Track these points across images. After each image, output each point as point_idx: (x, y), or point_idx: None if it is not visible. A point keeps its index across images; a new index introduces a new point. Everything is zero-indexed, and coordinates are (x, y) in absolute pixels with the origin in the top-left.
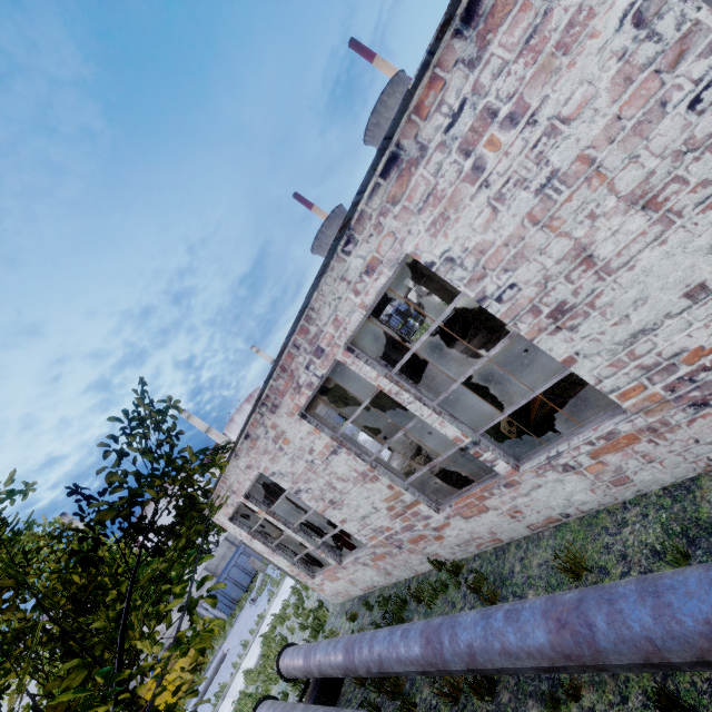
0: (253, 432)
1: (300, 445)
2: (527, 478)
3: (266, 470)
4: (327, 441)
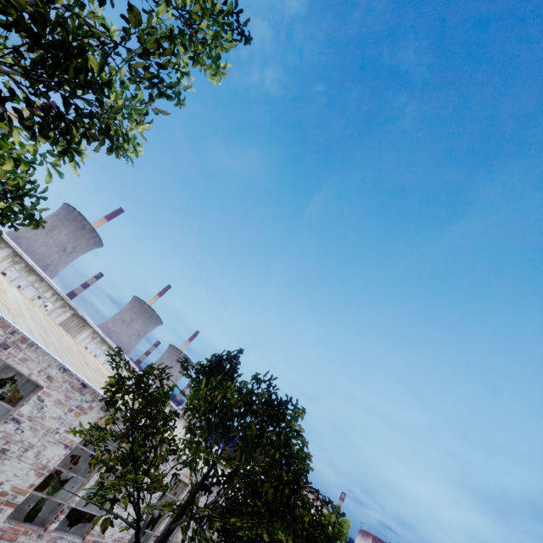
0: (89, 391)
1: (74, 424)
2: (46, 539)
3: (47, 394)
4: (77, 441)
